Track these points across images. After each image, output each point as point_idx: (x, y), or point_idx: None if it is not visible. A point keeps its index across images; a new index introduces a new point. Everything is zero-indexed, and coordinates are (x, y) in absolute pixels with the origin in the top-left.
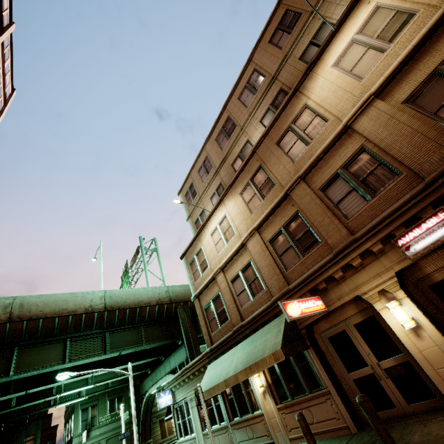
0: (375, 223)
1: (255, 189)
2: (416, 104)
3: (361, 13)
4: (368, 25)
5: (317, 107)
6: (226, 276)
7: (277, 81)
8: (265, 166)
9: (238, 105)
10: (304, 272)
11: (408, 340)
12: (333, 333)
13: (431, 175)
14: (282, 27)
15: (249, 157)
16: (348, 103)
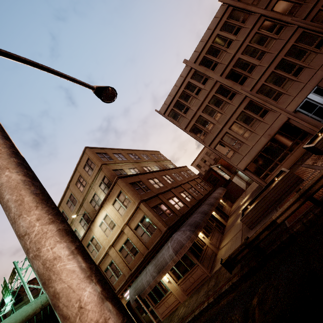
0: (119, 289)
1: None
2: (121, 253)
3: (103, 212)
4: (106, 218)
5: (97, 239)
6: None
7: (83, 207)
8: None
9: (67, 207)
10: None
11: None
12: None
13: (126, 278)
14: (80, 181)
15: None
16: (106, 243)
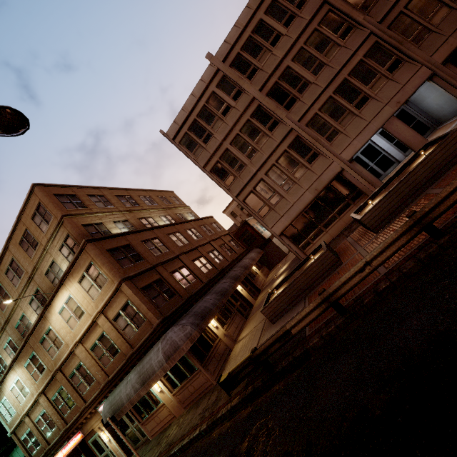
0: (91, 401)
1: (34, 366)
2: (94, 352)
3: (64, 293)
4: (69, 302)
5: (57, 332)
6: (31, 418)
7: (34, 281)
8: (37, 354)
9: (7, 280)
10: (73, 417)
11: (109, 444)
12: (92, 440)
13: (101, 386)
14: (26, 240)
15: (24, 345)
16: (70, 339)
